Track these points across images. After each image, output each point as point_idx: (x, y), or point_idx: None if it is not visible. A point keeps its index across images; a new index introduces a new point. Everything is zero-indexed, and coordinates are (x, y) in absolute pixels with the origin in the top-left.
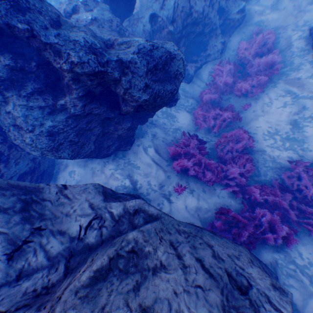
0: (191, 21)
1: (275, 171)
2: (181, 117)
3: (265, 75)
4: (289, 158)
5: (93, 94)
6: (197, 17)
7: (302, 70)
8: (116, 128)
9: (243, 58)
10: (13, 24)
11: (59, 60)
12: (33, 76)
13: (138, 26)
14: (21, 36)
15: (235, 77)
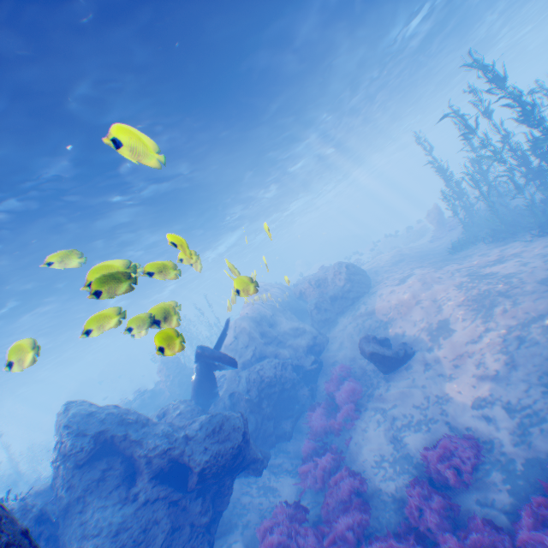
0: (267, 384)
1: (399, 511)
2: (284, 486)
3: (351, 401)
4: (407, 485)
5: (164, 472)
6: (271, 379)
7: (380, 385)
8: (185, 511)
9: (331, 394)
10: (117, 433)
11: (140, 448)
12: (117, 471)
13: (220, 404)
14: (119, 440)
15: (331, 414)
